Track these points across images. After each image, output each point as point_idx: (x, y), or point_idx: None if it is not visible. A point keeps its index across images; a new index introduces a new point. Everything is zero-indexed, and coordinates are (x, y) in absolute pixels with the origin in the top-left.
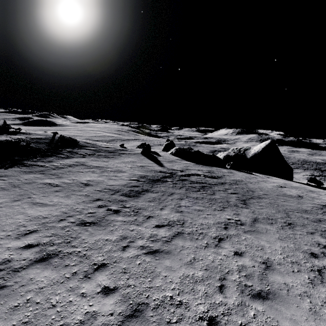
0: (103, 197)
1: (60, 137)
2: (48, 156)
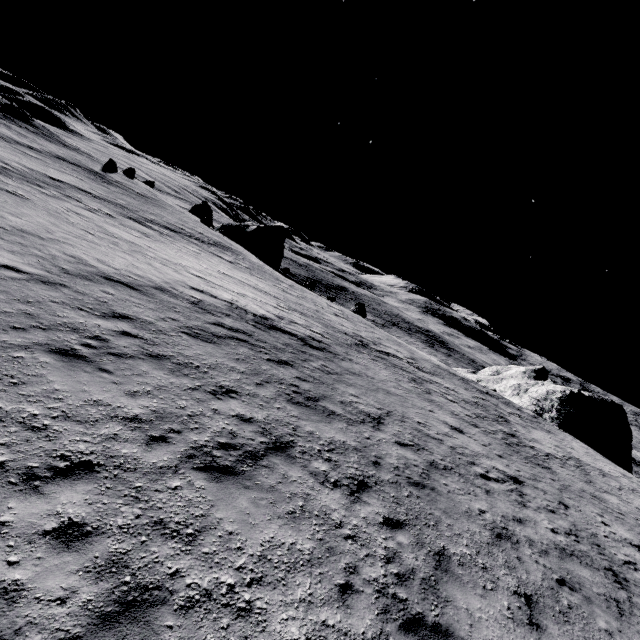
0: None
1: (9, 105)
2: None
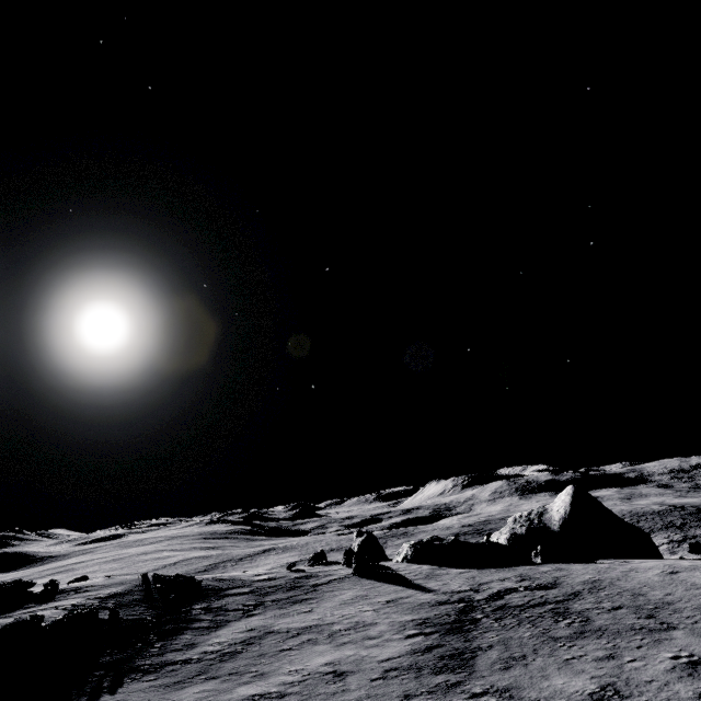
0: (409, 688)
1: (156, 581)
2: (174, 632)
